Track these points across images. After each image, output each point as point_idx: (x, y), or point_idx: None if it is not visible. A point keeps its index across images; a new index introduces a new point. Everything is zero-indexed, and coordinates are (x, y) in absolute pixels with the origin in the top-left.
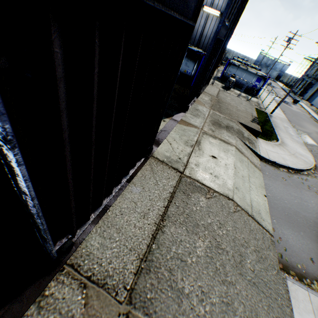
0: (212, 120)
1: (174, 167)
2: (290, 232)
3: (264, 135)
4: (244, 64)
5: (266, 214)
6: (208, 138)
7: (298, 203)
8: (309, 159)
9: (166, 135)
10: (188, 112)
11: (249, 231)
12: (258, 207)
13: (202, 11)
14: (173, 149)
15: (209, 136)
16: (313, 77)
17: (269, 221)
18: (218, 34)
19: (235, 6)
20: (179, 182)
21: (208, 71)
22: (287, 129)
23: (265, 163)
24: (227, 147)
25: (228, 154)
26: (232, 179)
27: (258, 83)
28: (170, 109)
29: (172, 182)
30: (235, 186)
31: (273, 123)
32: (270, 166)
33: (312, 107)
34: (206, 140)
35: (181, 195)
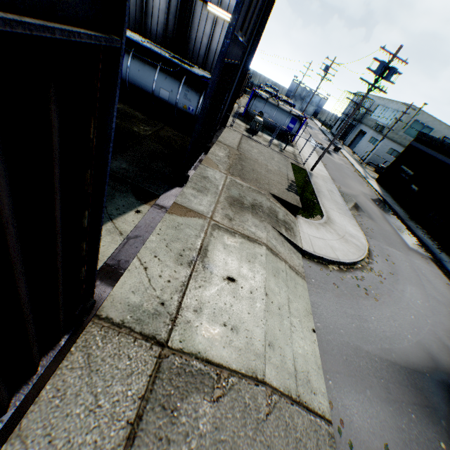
0: (229, 196)
1: (146, 334)
2: (354, 398)
3: (305, 210)
4: (274, 96)
5: (318, 374)
6: (222, 238)
7: (357, 328)
8: (361, 241)
9: (138, 249)
10: (188, 184)
11: (294, 447)
12: (306, 366)
13: (206, 10)
14: (150, 281)
15: (224, 232)
16: (354, 117)
17: (324, 387)
18: (227, 56)
19: (252, 10)
20: (154, 377)
21: (220, 112)
22: (332, 195)
23: (309, 261)
24: (253, 250)
25: (255, 265)
26: (263, 324)
27: (293, 126)
28: (154, 182)
29: (138, 384)
30: (268, 340)
31: (315, 186)
32: (317, 264)
33: (355, 156)
34: (218, 243)
35: (156, 418)
